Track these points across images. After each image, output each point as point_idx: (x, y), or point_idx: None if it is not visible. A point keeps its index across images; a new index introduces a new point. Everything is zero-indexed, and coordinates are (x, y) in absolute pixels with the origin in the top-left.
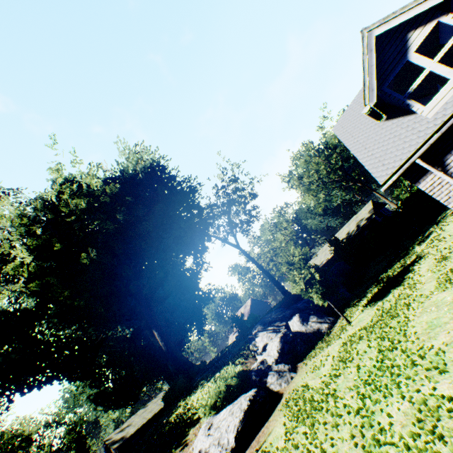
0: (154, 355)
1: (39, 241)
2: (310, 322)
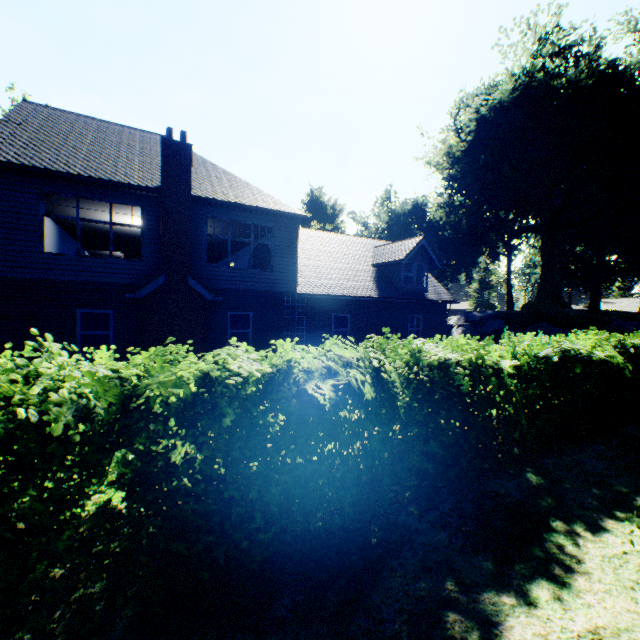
0: (609, 264)
1: (446, 180)
2: (455, 332)
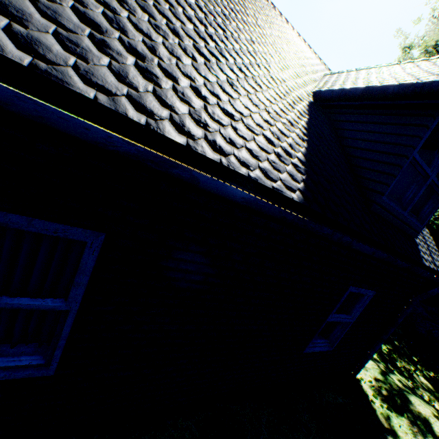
0: None
1: None
2: None
